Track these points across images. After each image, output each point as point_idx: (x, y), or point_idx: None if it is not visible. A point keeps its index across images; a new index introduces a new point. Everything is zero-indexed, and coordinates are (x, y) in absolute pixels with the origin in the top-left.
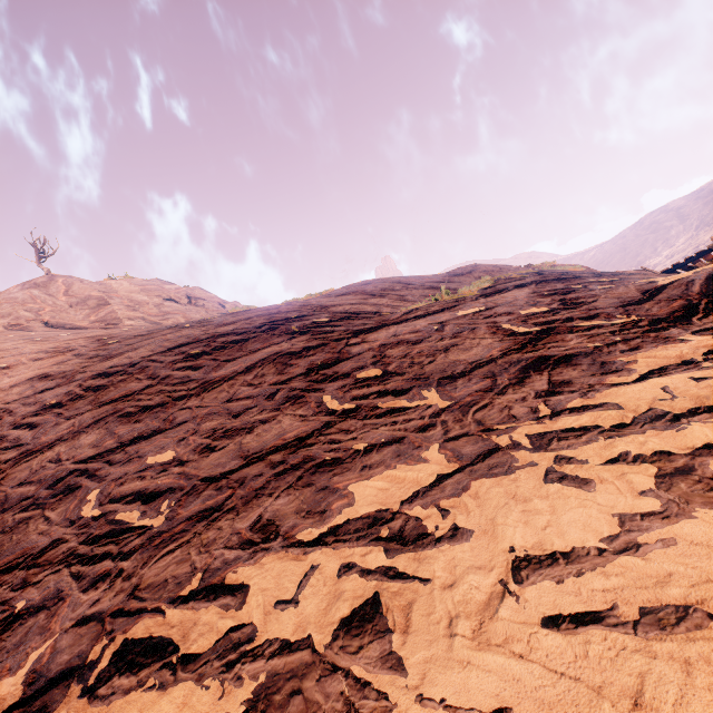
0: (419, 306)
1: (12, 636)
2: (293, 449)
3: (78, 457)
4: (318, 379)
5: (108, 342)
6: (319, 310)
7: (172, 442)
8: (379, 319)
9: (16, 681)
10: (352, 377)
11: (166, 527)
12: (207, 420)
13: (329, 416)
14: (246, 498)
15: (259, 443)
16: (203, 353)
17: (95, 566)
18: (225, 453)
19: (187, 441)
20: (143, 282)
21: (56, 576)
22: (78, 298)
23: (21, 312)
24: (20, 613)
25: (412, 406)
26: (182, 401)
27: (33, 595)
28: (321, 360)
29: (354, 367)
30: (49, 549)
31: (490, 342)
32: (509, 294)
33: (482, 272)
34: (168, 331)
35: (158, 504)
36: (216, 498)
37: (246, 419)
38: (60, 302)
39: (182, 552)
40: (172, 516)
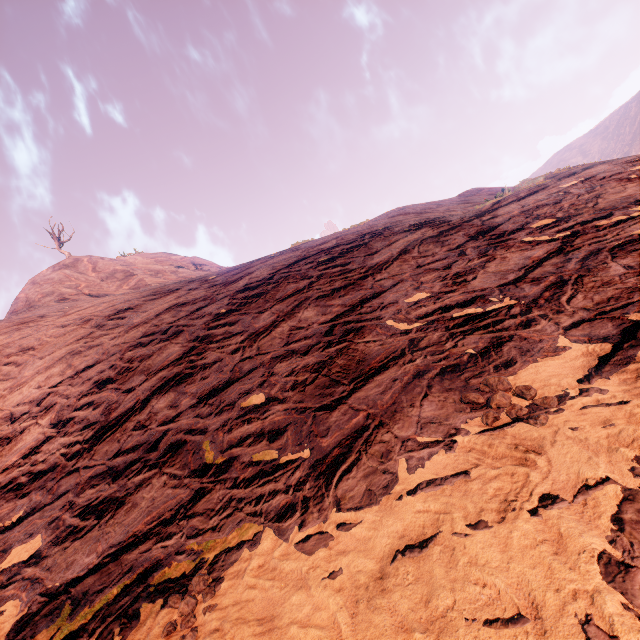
0: (502, 198)
1: (505, 354)
2: (561, 255)
3: (319, 321)
4: (492, 238)
5: (207, 279)
6: (395, 223)
7: (409, 291)
8: (469, 213)
9: (583, 346)
10: (528, 228)
11: (531, 298)
12: (419, 277)
13: (553, 242)
14: (581, 271)
15: (512, 266)
16: (334, 258)
17: (501, 325)
18: (486, 278)
19: (425, 287)
20: (152, 255)
21: (468, 339)
22: (105, 272)
23: (62, 289)
24: (481, 351)
25: (636, 215)
26: (368, 278)
27: (470, 347)
28: (474, 231)
29: (518, 225)
30: (416, 343)
31: (636, 184)
32: (590, 171)
33: (488, 191)
34: (261, 261)
35: (484, 301)
36: (546, 281)
37: (462, 266)
38: (91, 278)
39: (584, 294)
40: (520, 296)
